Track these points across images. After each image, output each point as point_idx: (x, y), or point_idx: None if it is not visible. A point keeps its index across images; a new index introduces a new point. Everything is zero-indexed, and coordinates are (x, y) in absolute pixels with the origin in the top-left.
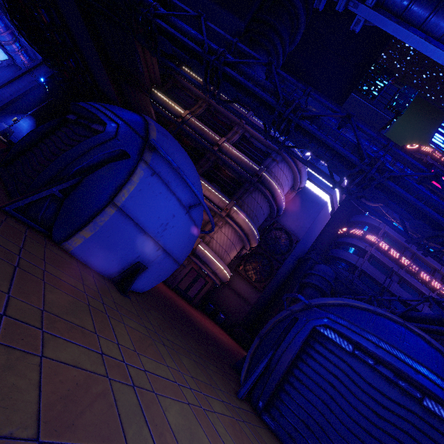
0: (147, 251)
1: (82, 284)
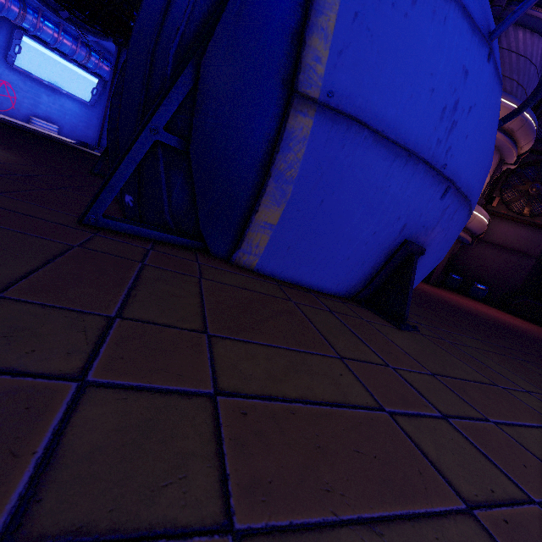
0: (419, 207)
1: (338, 361)
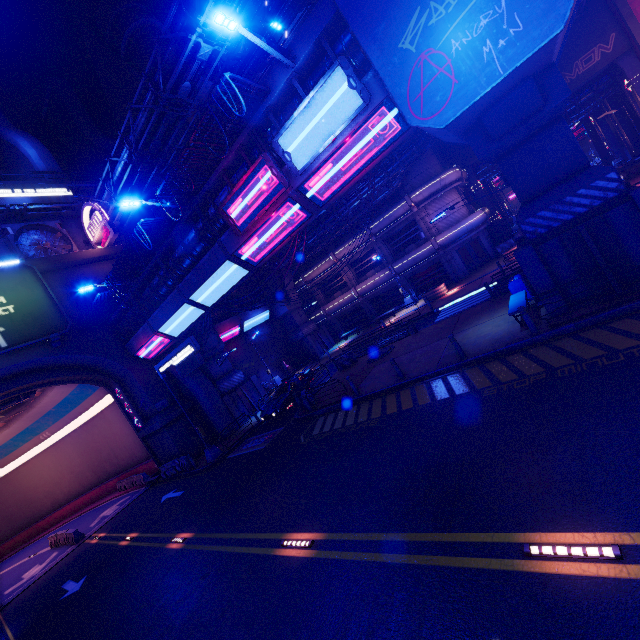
0: None
1: None
